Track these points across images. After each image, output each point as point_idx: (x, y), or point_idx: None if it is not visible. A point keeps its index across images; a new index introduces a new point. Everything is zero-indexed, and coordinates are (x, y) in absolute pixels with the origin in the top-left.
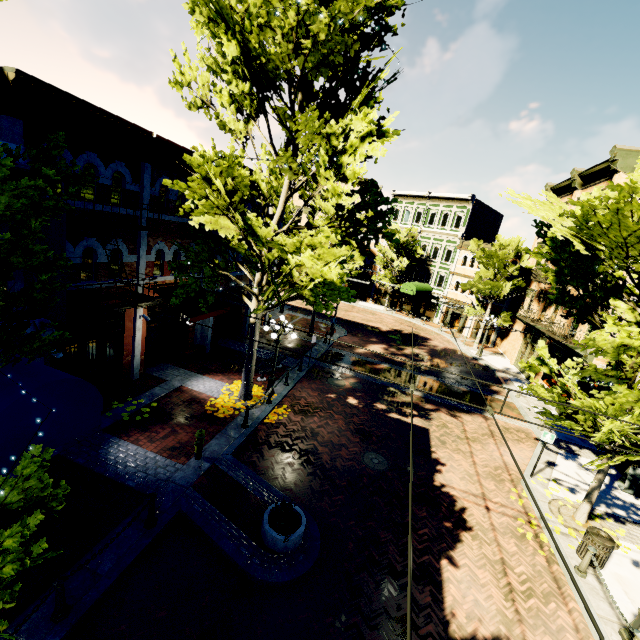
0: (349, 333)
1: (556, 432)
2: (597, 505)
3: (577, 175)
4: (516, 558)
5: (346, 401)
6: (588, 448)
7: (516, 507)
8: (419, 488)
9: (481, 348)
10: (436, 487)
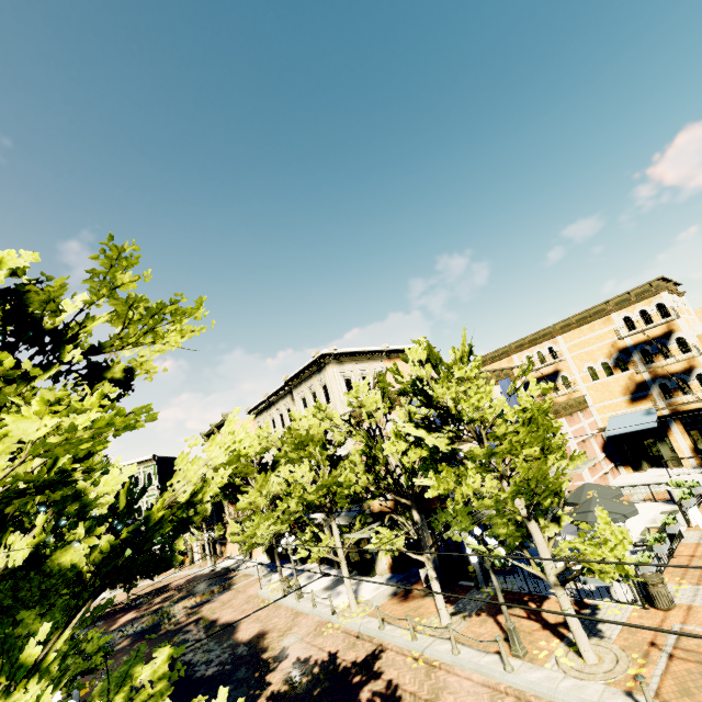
0: (89, 628)
1: (270, 568)
2: (290, 578)
3: (214, 427)
4: (262, 613)
5: (135, 647)
6: (286, 563)
7: (258, 603)
8: (211, 632)
9: (213, 560)
10: (219, 625)
